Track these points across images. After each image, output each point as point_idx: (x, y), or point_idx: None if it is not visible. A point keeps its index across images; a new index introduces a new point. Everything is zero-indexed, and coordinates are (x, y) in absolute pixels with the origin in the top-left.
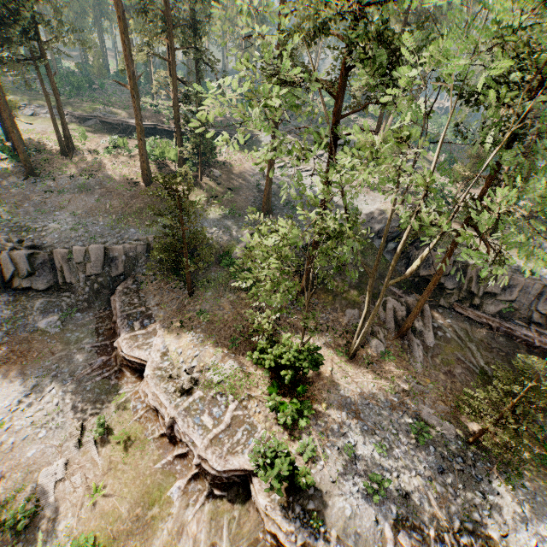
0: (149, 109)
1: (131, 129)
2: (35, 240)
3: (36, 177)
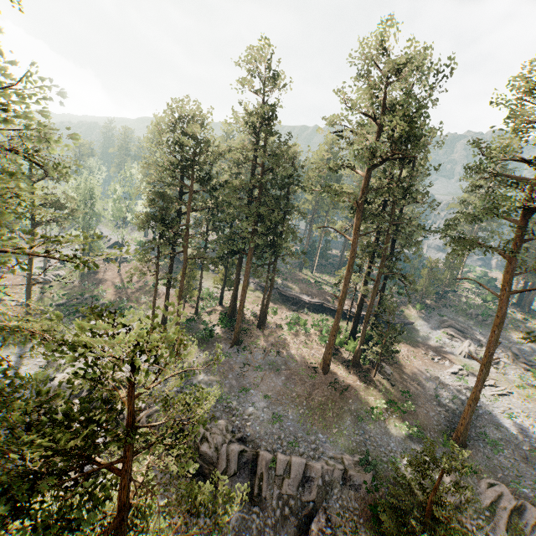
0: (312, 284)
1: (301, 303)
2: (241, 429)
3: (238, 346)
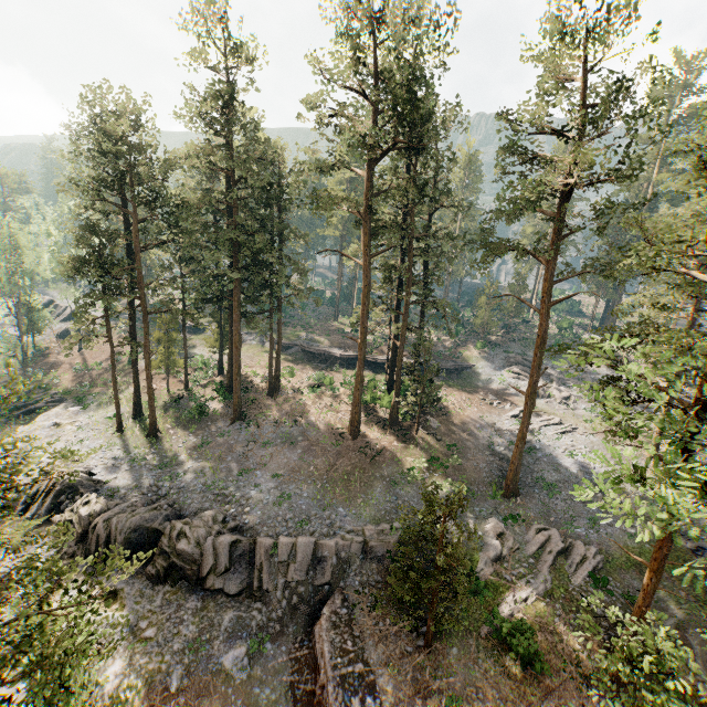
0: (348, 334)
1: (332, 359)
2: (237, 517)
3: (241, 421)
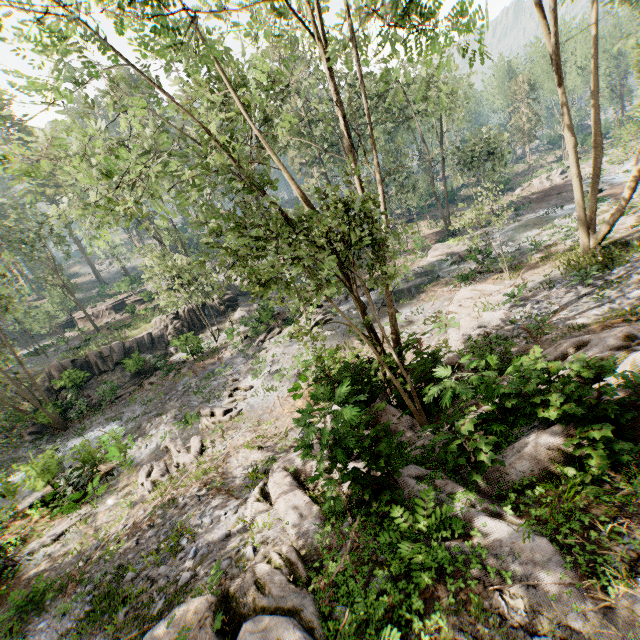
0: None
1: None
2: None
3: None
